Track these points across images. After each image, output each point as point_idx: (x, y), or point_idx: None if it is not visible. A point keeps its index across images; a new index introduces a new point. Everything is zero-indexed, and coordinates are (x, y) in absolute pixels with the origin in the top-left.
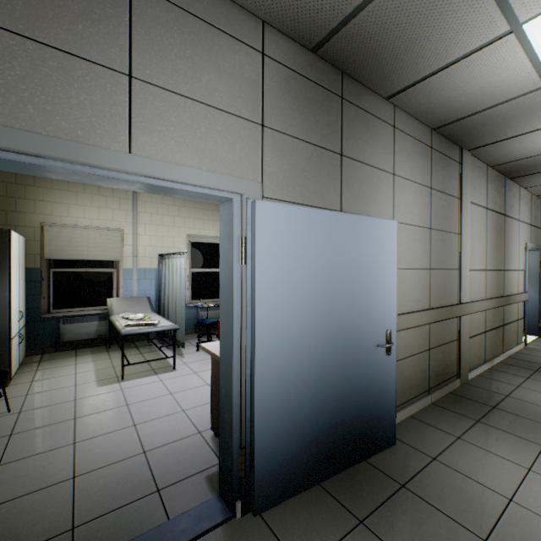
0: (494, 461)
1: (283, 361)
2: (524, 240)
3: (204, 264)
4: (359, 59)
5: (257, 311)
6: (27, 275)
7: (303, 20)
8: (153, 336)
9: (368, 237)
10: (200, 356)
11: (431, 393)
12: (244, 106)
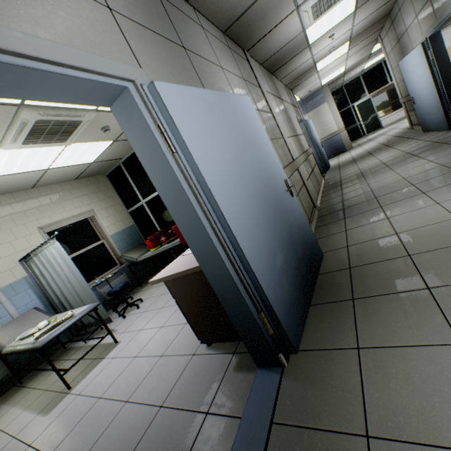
0: (372, 227)
1: (249, 225)
2: (295, 115)
3: (75, 247)
4: None
5: (211, 189)
6: None
7: None
8: (65, 340)
9: (241, 110)
10: (131, 318)
11: (312, 222)
12: None
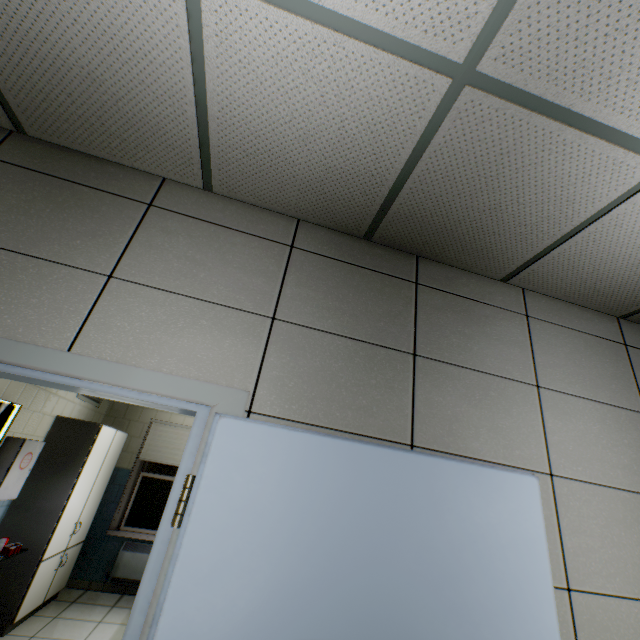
0: None
1: None
2: None
3: None
4: (431, 239)
5: None
6: (117, 475)
7: (338, 210)
8: None
9: (459, 504)
10: None
11: None
12: (251, 298)
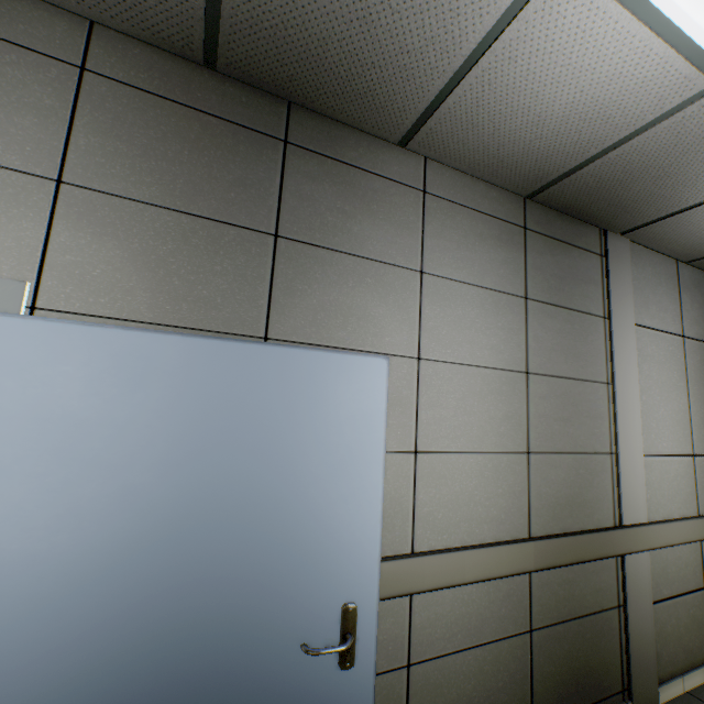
0: None
1: None
2: None
3: None
4: (297, 72)
5: None
6: None
7: (146, 6)
8: None
9: (300, 390)
10: None
11: None
12: (15, 149)
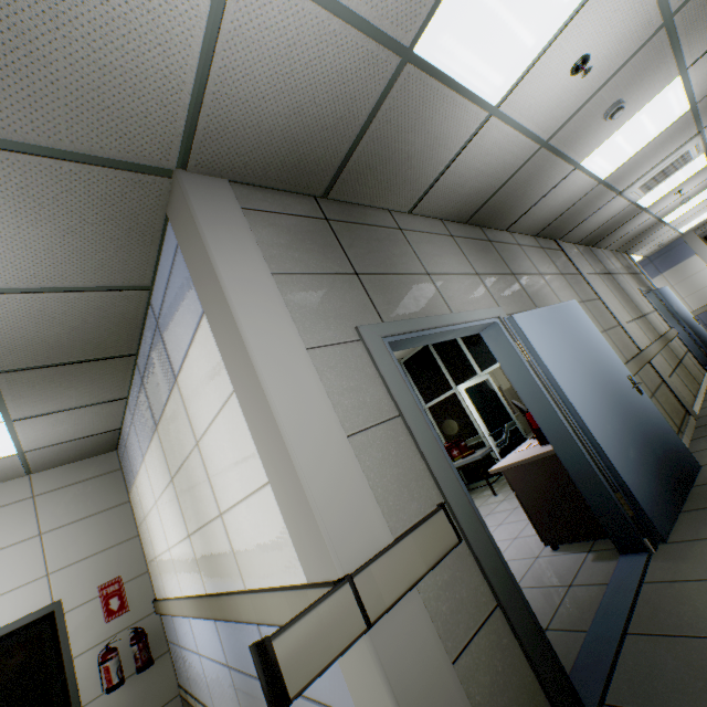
0: None
1: (594, 415)
2: (635, 287)
3: None
4: (492, 215)
5: (559, 384)
6: None
7: (464, 210)
8: None
9: (570, 315)
10: None
11: (683, 432)
12: (465, 267)
